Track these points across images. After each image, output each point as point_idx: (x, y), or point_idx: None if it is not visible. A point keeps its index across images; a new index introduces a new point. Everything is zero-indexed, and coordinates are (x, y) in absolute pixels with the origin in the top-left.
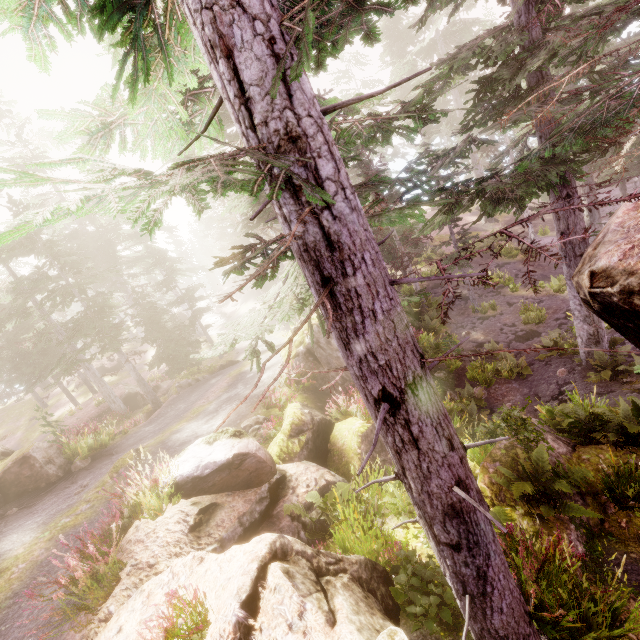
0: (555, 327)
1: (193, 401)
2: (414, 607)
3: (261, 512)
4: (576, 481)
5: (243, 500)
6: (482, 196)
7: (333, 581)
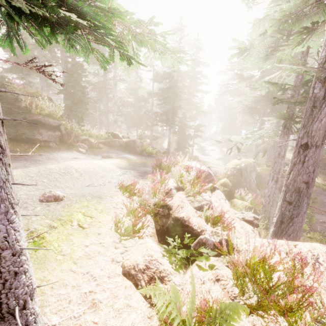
0: None
1: None
2: None
3: None
4: None
5: None
6: None
7: None
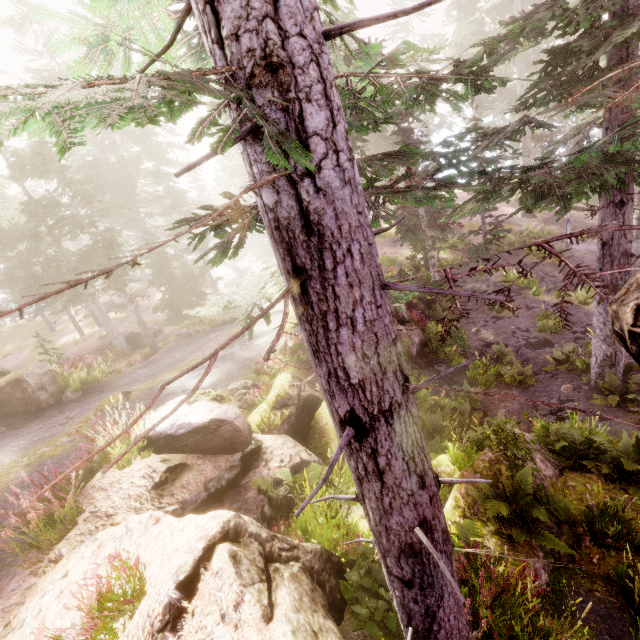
0: (571, 340)
1: (189, 352)
2: (360, 608)
3: (229, 480)
4: (556, 511)
5: (213, 465)
6: (525, 188)
7: (282, 570)
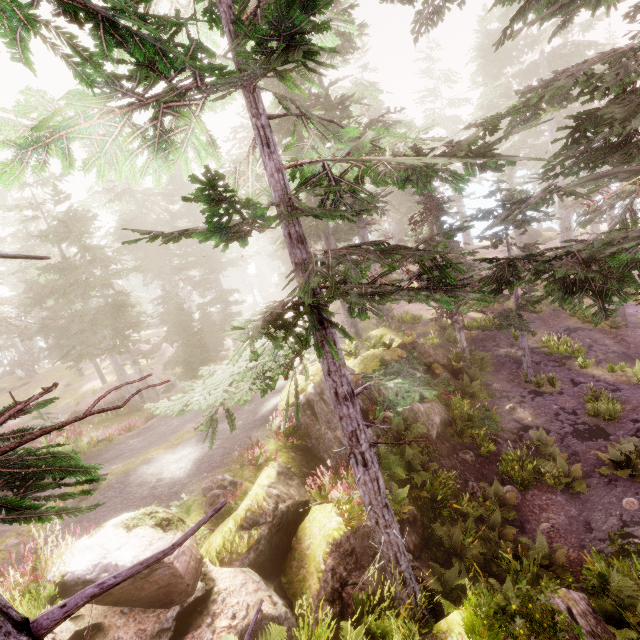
0: (631, 431)
1: (186, 420)
2: None
3: None
4: None
5: (136, 629)
6: (551, 275)
7: None
